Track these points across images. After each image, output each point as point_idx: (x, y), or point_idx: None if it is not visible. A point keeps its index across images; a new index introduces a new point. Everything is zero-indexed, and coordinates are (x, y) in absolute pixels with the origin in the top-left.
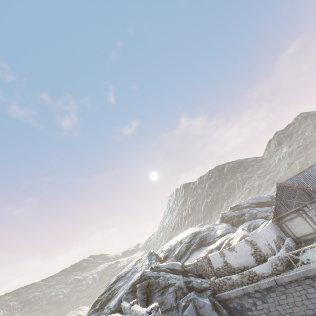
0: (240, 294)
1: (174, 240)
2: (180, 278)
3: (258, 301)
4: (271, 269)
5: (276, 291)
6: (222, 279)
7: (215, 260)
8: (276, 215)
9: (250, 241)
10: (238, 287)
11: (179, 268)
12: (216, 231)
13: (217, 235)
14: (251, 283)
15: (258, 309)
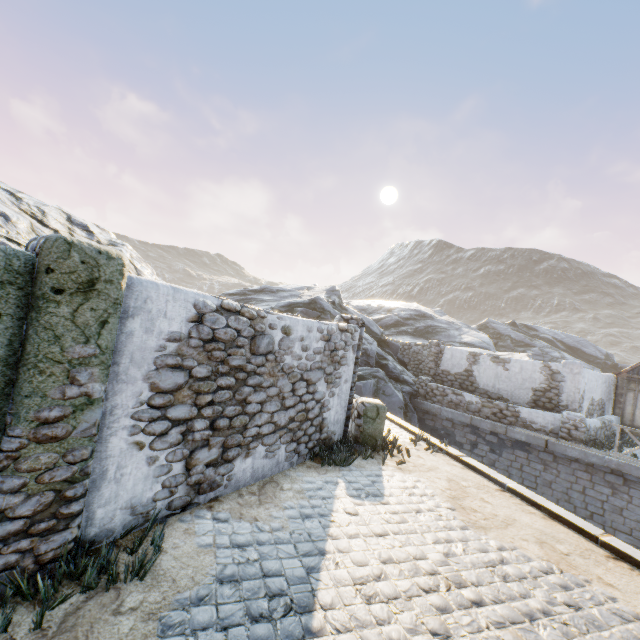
0: (461, 421)
1: (378, 303)
2: (375, 344)
3: (484, 446)
4: (557, 427)
5: (531, 454)
6: (444, 387)
7: (451, 360)
8: (636, 372)
9: (554, 371)
10: (464, 411)
11: (378, 333)
12: (463, 335)
13: (460, 340)
14: (495, 420)
15: (475, 453)
